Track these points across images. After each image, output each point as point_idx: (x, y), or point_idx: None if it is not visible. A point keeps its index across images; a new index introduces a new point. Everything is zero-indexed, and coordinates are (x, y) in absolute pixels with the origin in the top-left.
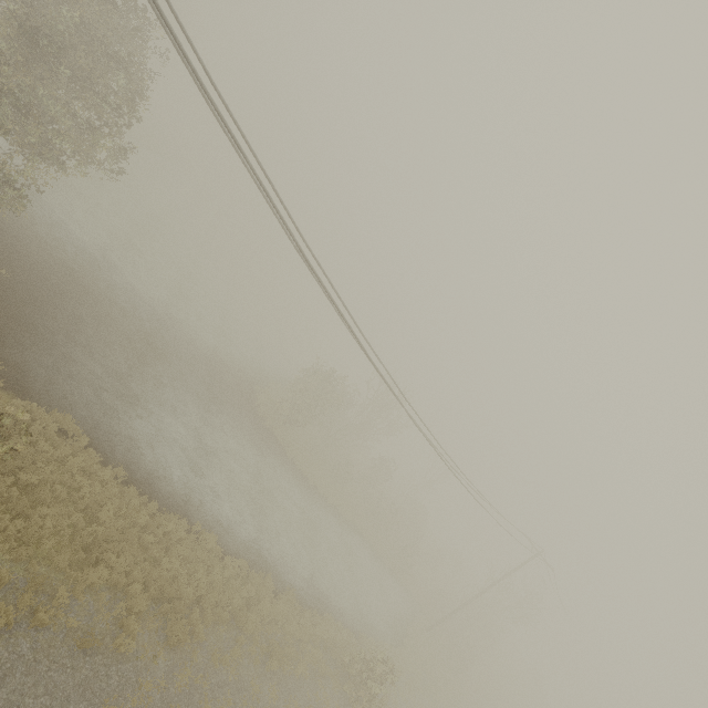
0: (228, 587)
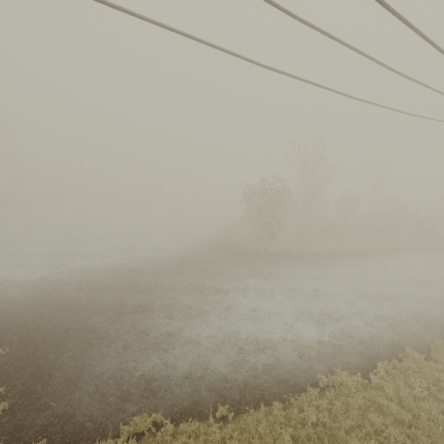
0: (408, 405)
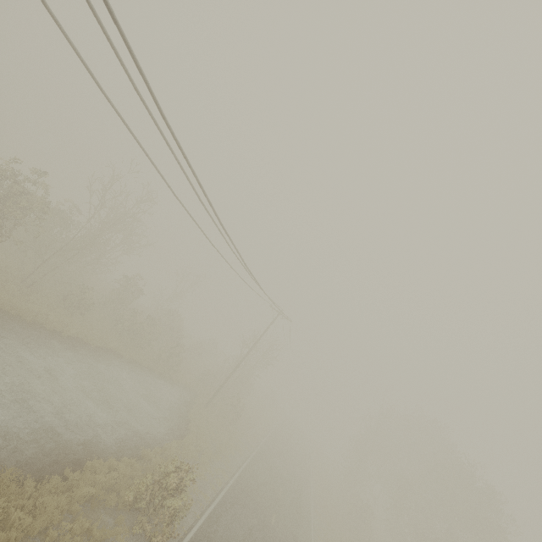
0: None
